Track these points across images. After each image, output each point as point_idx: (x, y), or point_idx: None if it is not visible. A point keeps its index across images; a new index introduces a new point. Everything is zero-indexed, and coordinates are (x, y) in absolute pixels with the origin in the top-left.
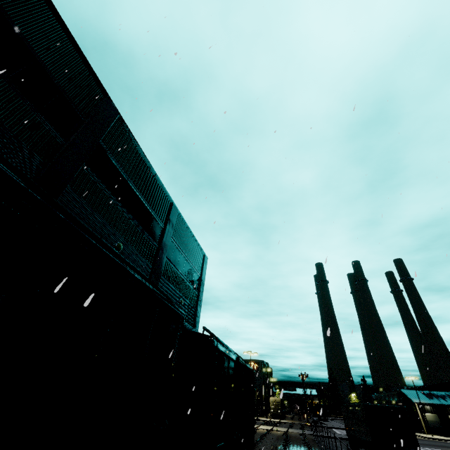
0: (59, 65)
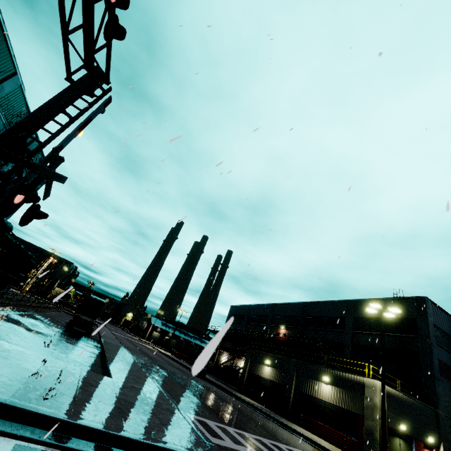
0: None
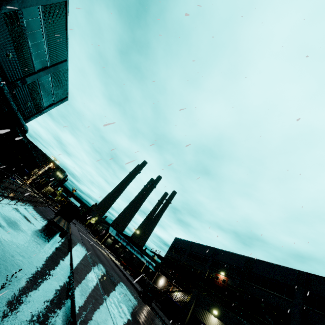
0: None
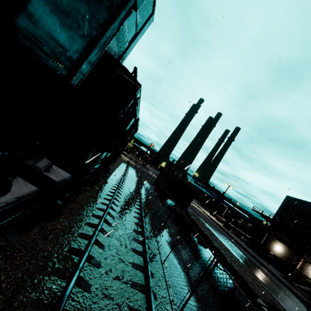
0: None
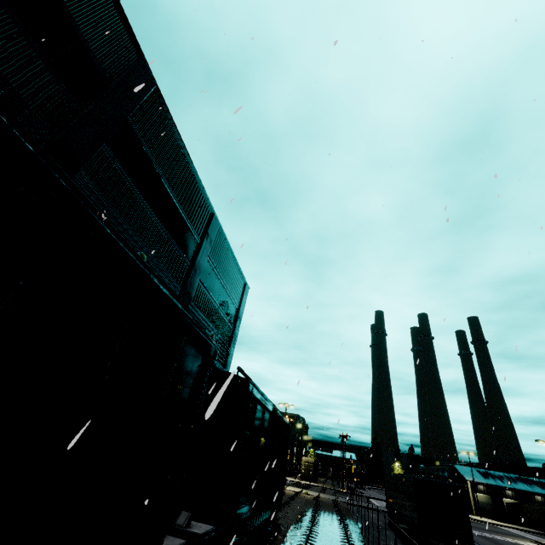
0: (80, 0)
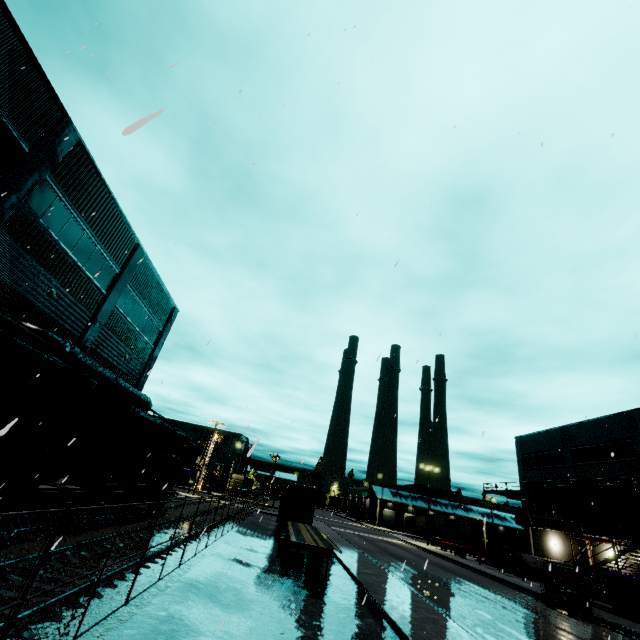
0: (6, 84)
